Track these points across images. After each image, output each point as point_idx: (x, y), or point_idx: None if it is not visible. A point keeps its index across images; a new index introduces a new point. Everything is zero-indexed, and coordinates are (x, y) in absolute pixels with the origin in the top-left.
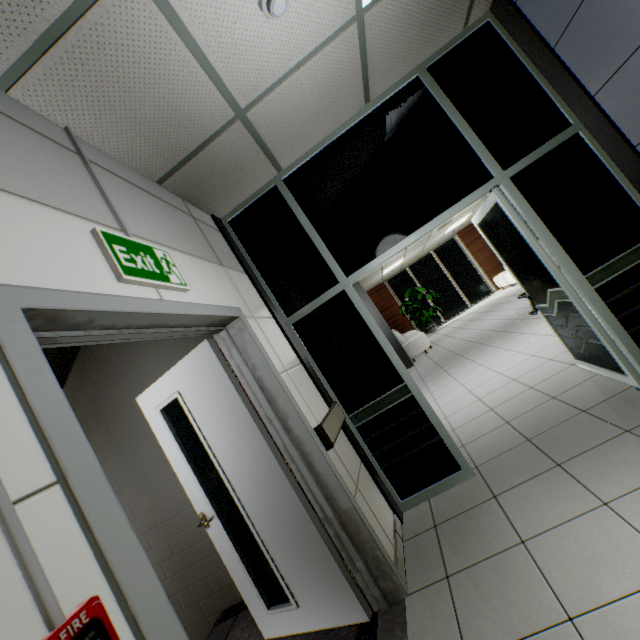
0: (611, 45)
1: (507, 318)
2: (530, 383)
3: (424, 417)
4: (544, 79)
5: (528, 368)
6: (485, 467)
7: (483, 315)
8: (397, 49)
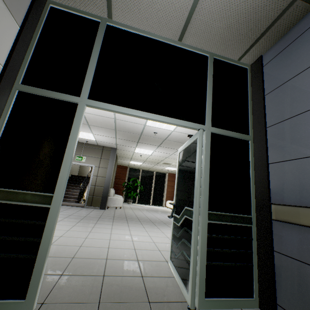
0: (293, 105)
1: (159, 218)
2: (140, 257)
3: (41, 231)
4: (251, 108)
5: (146, 247)
6: (47, 309)
7: (152, 211)
8: (212, 23)
